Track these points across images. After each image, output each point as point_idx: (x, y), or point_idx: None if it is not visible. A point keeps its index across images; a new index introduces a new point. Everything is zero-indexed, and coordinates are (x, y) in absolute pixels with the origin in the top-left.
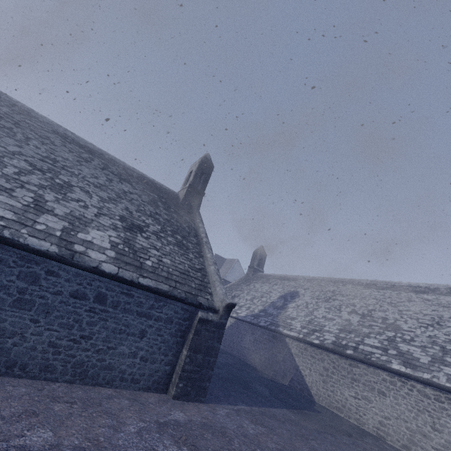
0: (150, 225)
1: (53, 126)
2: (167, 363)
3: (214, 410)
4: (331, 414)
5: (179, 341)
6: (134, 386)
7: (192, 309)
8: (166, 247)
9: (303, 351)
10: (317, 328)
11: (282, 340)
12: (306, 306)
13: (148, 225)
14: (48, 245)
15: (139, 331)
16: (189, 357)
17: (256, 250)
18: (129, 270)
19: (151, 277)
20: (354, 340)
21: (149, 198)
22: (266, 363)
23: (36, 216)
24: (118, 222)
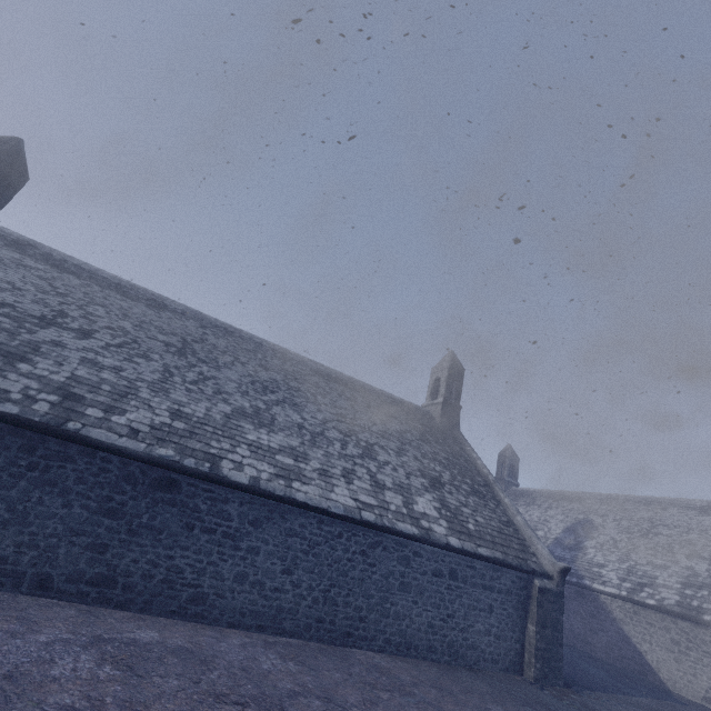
0: (441, 473)
1: (306, 363)
2: (516, 640)
3: (579, 695)
4: (702, 708)
5: (521, 614)
6: (495, 667)
7: (524, 576)
8: (469, 500)
9: (632, 615)
10: (645, 580)
11: (593, 598)
12: (615, 546)
13: (441, 474)
14: (410, 527)
15: (487, 606)
16: (538, 633)
17: (503, 452)
18: (465, 540)
19: (483, 545)
20: (709, 600)
21: (417, 432)
22: (574, 632)
23: (383, 496)
24: (422, 479)
